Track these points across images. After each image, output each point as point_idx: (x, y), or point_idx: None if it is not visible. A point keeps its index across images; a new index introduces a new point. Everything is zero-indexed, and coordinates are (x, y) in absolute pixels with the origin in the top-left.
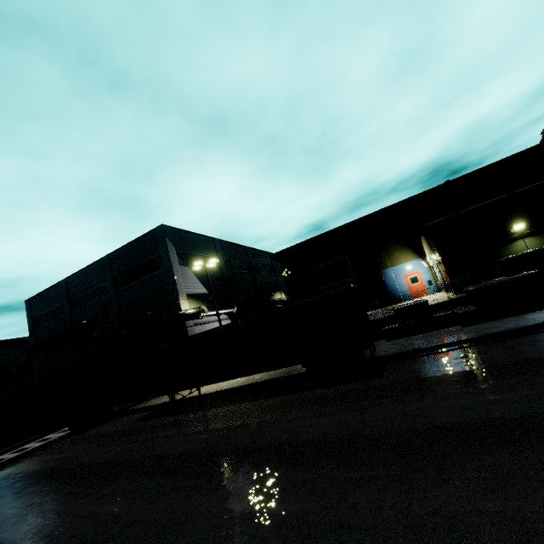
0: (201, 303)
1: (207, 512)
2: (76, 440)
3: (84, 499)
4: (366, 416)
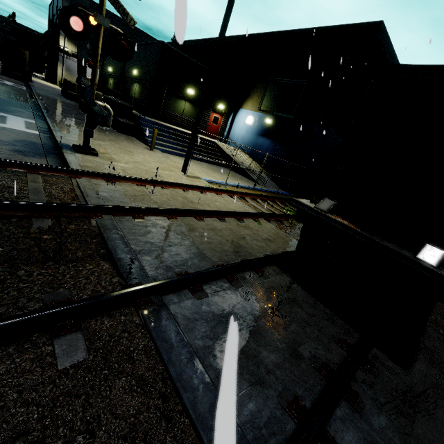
0: None
1: None
2: None
3: None
4: None
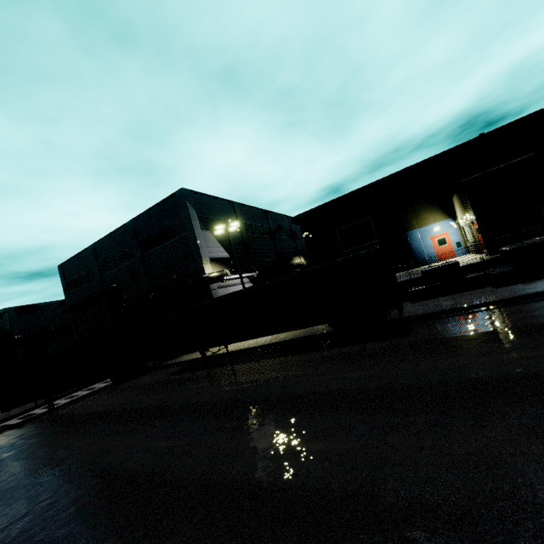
0: (223, 266)
1: (253, 448)
2: (119, 390)
3: (137, 436)
4: (397, 371)
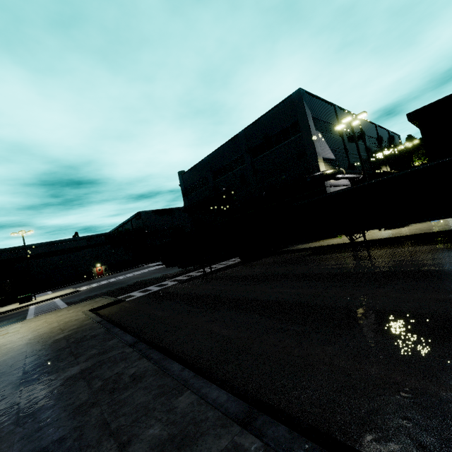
0: (331, 167)
1: None
2: (259, 264)
3: (380, 290)
4: None
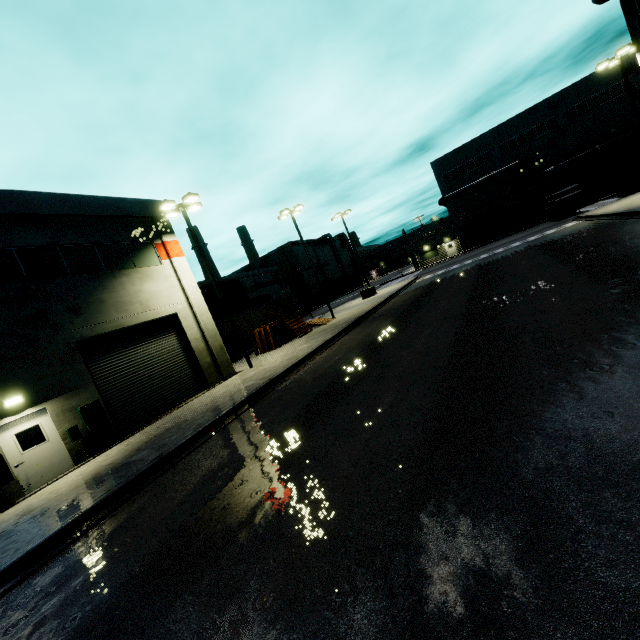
0: None
1: None
2: None
3: None
4: None
